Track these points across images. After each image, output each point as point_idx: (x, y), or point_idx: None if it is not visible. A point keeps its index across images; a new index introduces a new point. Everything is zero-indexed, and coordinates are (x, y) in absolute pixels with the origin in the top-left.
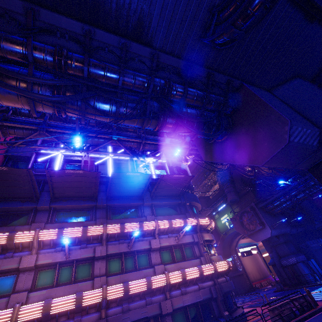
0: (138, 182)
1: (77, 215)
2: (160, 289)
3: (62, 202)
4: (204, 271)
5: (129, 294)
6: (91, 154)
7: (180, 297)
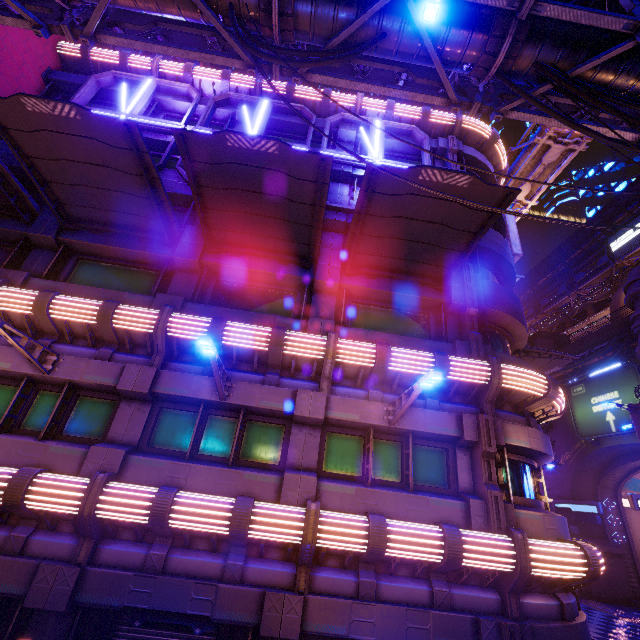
0: (284, 195)
1: (126, 276)
2: (284, 546)
3: (88, 234)
4: (465, 555)
5: (171, 526)
6: (201, 128)
7: (344, 603)
